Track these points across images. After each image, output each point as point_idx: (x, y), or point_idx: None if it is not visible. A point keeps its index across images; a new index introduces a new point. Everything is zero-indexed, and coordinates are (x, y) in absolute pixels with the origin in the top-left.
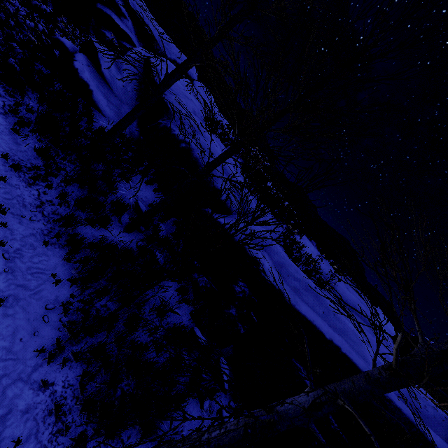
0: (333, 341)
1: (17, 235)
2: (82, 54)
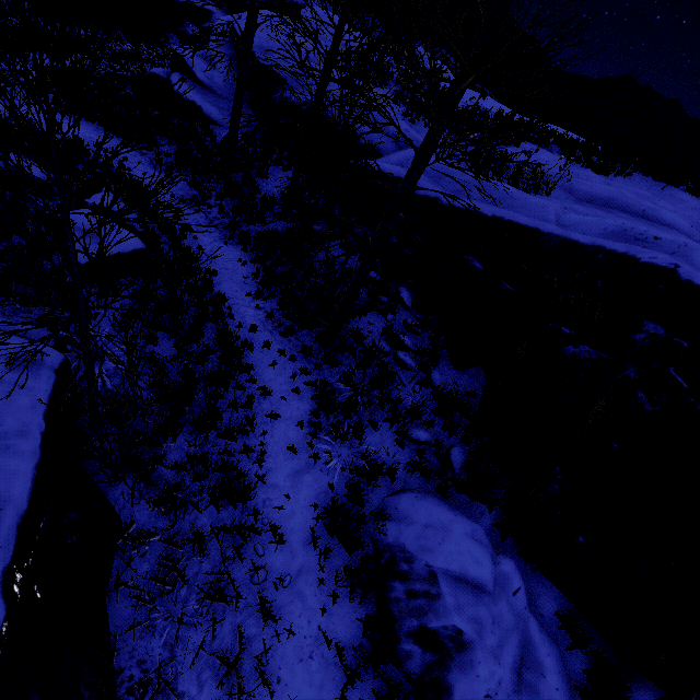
0: (495, 216)
1: (206, 243)
2: (175, 73)
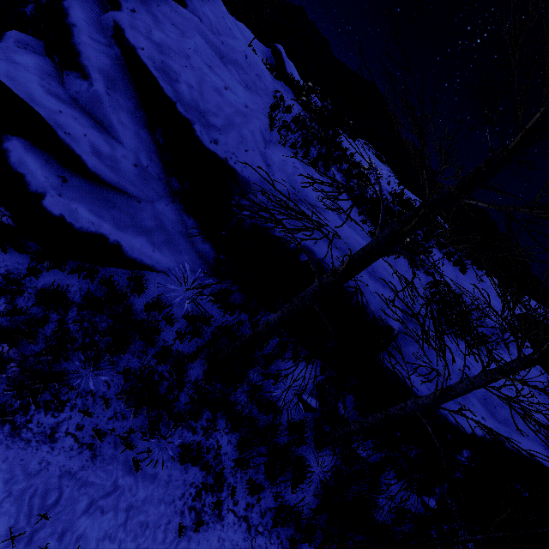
0: None
1: None
2: (17, 144)
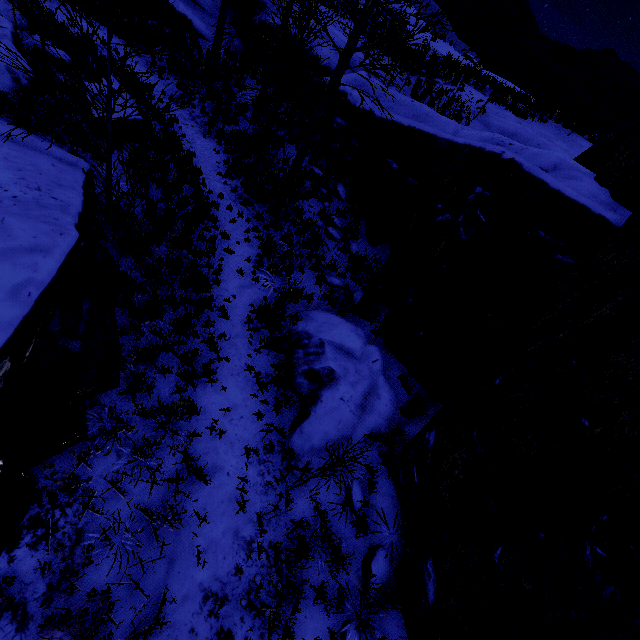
0: (410, 126)
1: (189, 134)
2: None
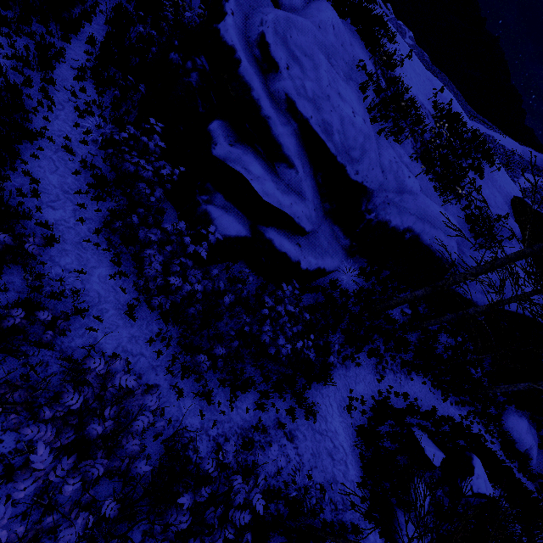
0: (527, 315)
1: (408, 390)
2: (274, 234)
